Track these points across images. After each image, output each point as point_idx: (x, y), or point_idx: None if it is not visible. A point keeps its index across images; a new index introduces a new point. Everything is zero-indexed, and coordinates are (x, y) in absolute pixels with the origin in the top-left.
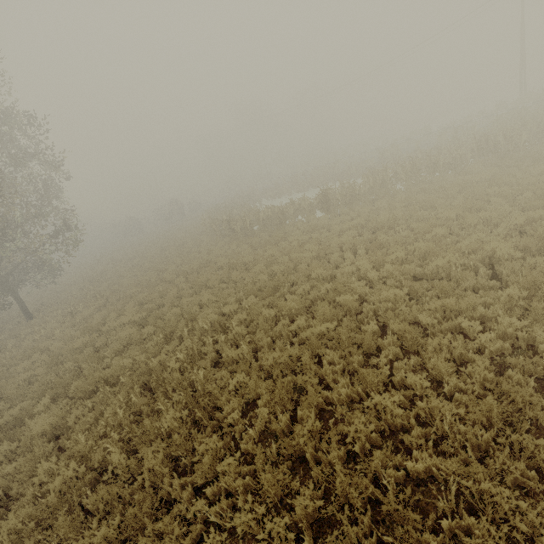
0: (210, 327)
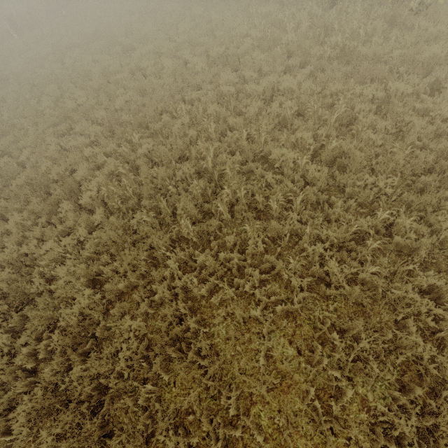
0: None
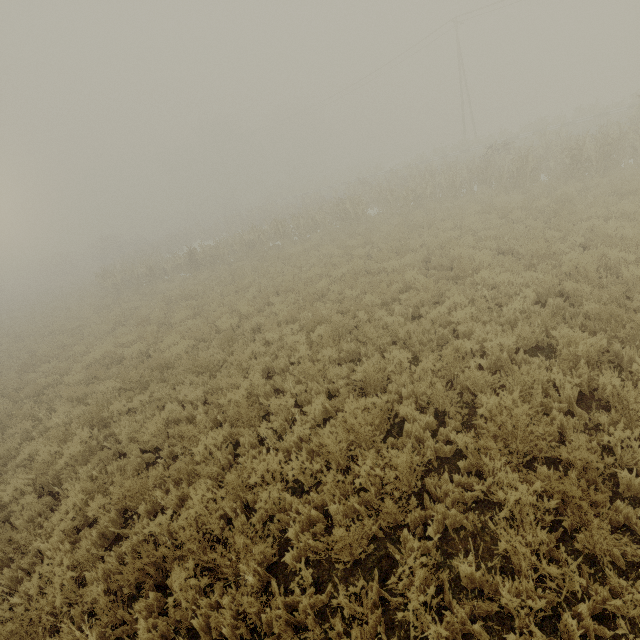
0: None
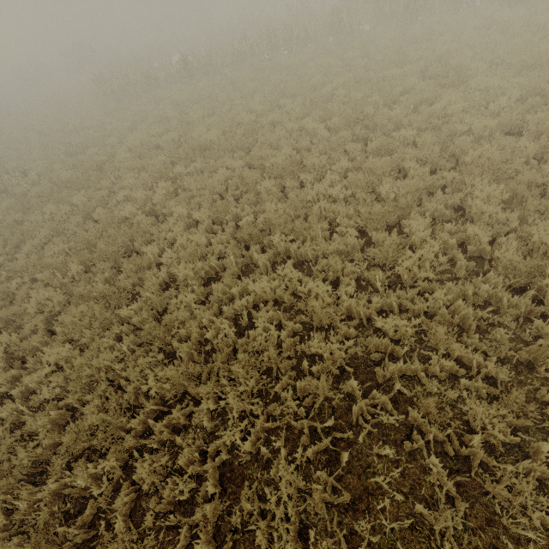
0: None
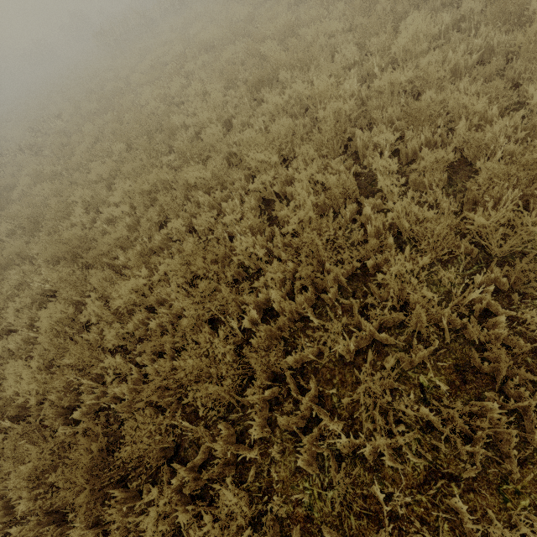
0: None
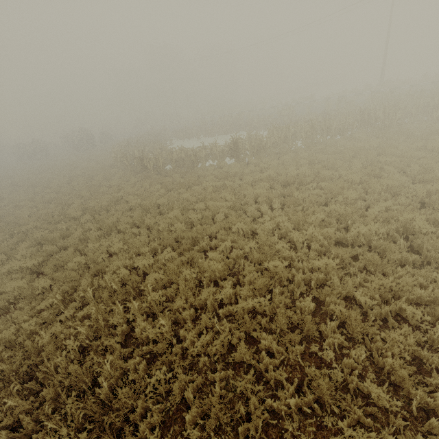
0: (120, 283)
